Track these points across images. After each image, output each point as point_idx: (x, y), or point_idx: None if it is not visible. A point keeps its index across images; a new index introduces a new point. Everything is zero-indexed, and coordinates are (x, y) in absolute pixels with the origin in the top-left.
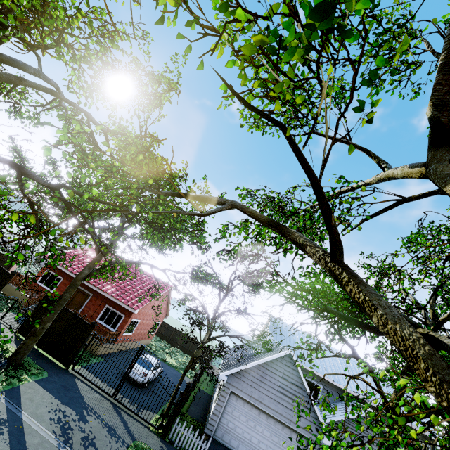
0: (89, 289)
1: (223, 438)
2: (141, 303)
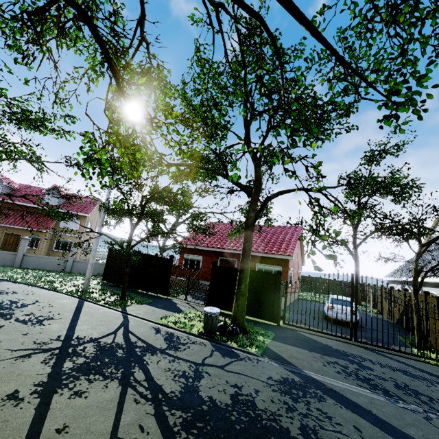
0: (231, 256)
1: None
2: (291, 249)
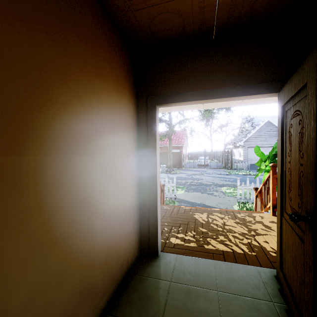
0: None
1: (252, 162)
2: (183, 141)
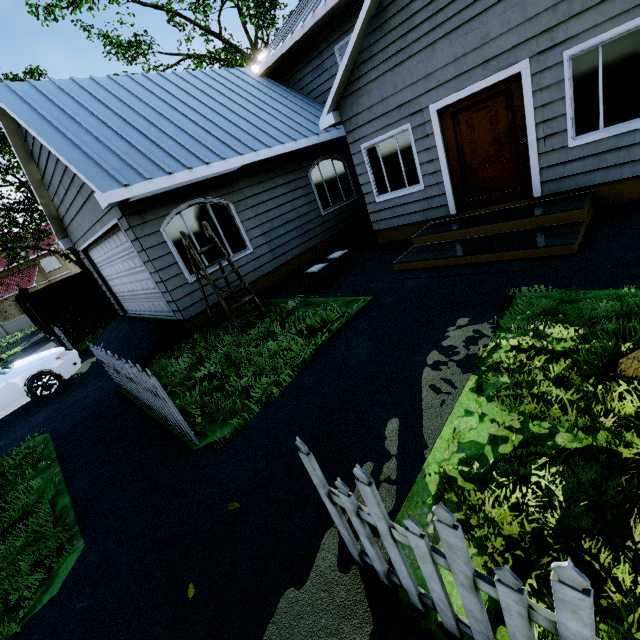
0: None
1: (129, 308)
2: None
